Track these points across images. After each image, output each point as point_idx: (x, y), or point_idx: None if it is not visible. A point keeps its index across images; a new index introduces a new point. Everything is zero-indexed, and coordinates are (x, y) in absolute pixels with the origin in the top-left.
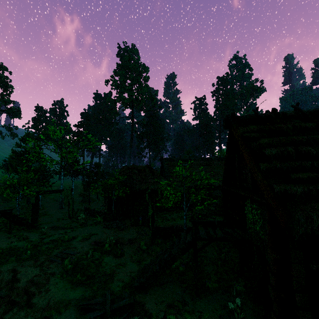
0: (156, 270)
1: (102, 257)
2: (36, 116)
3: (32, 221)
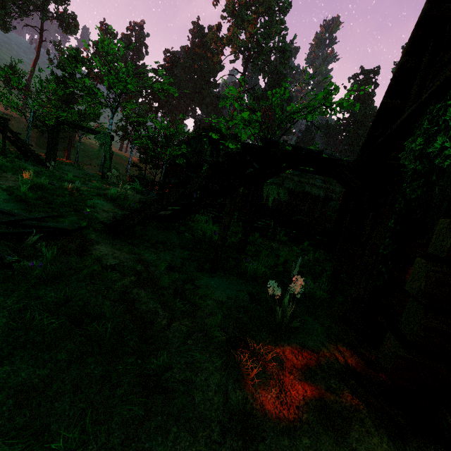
0: (146, 200)
1: (93, 197)
2: (100, 41)
3: (47, 159)
